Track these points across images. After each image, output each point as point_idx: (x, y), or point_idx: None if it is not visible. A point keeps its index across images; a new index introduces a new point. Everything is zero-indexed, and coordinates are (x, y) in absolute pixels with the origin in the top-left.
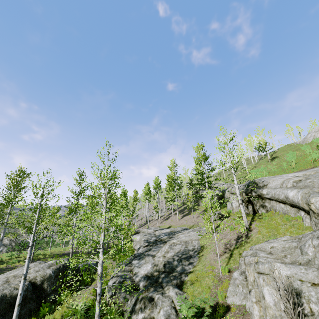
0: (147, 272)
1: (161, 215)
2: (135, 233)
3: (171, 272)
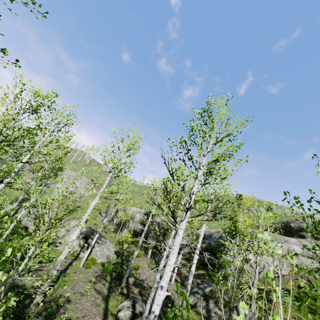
0: None
1: None
2: None
3: None
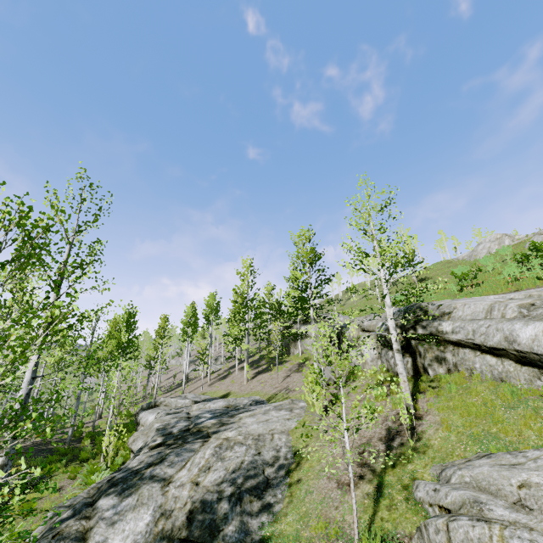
0: (133, 542)
1: (213, 370)
2: (148, 405)
3: (207, 542)
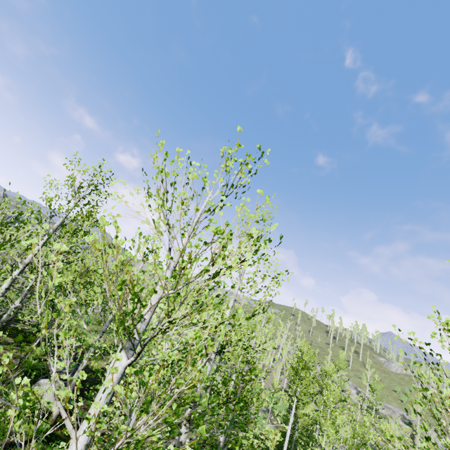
0: None
1: None
2: None
3: None
